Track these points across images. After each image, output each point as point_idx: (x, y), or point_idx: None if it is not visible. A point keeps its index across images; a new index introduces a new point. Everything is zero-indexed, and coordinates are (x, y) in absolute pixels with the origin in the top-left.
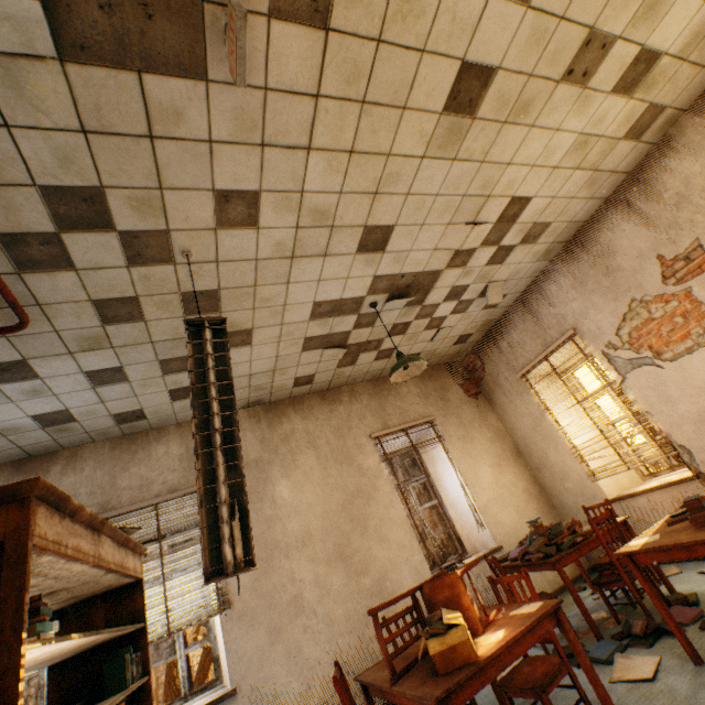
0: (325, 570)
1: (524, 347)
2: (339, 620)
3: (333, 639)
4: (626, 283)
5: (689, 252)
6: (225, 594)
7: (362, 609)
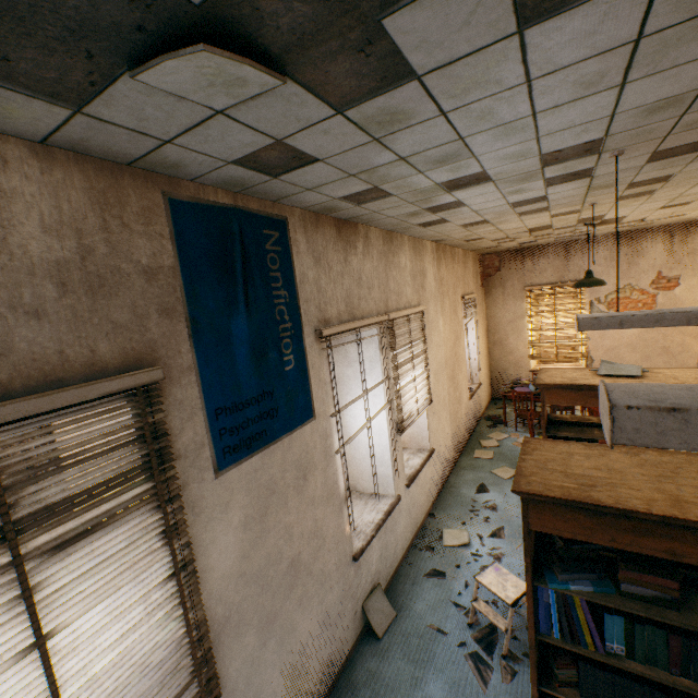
0: (450, 385)
1: (543, 273)
2: (452, 414)
3: (451, 424)
4: (633, 274)
5: (672, 279)
6: (431, 393)
7: (456, 409)
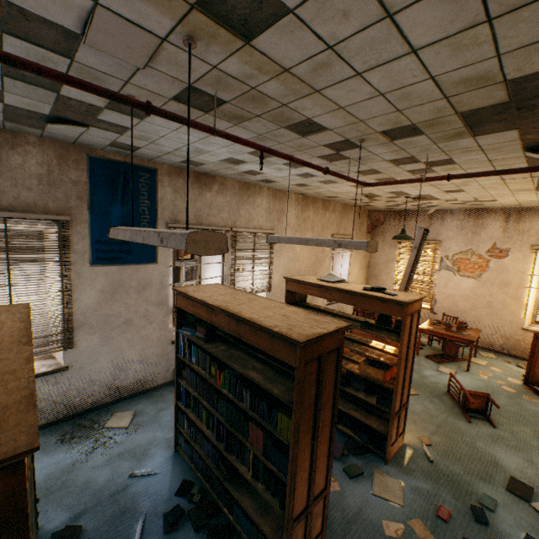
0: None
1: (412, 231)
2: None
3: None
4: (475, 242)
5: (503, 250)
6: (271, 285)
7: None
